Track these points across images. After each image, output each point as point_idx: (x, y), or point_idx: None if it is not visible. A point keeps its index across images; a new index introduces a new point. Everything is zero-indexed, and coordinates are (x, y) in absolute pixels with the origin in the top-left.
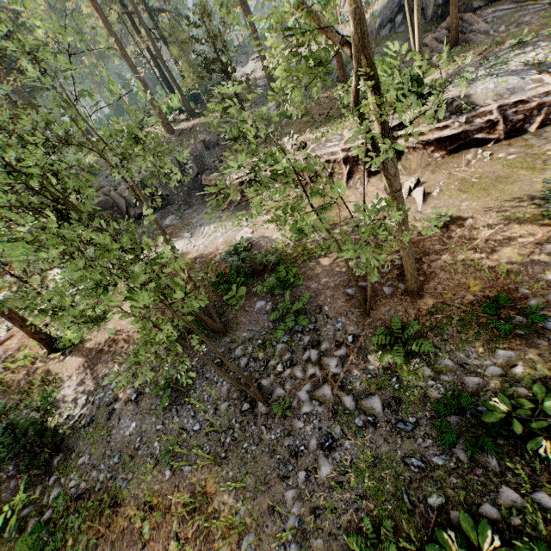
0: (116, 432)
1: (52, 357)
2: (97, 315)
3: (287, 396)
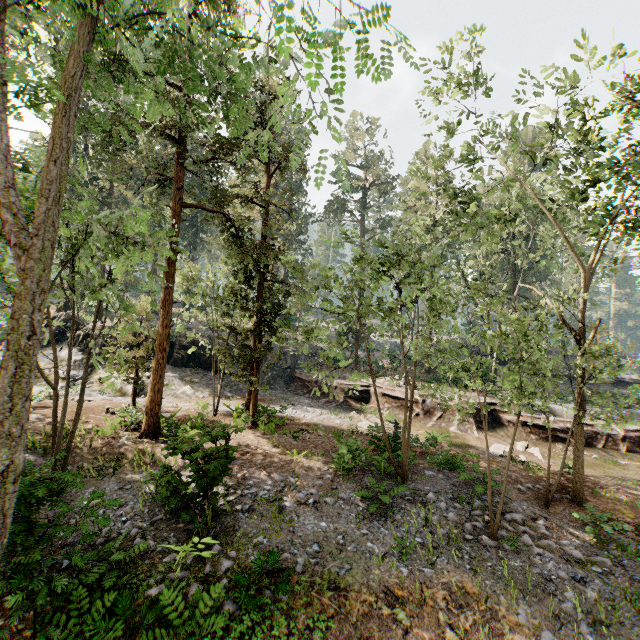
0: (300, 525)
1: (148, 441)
2: (204, 425)
3: (511, 537)
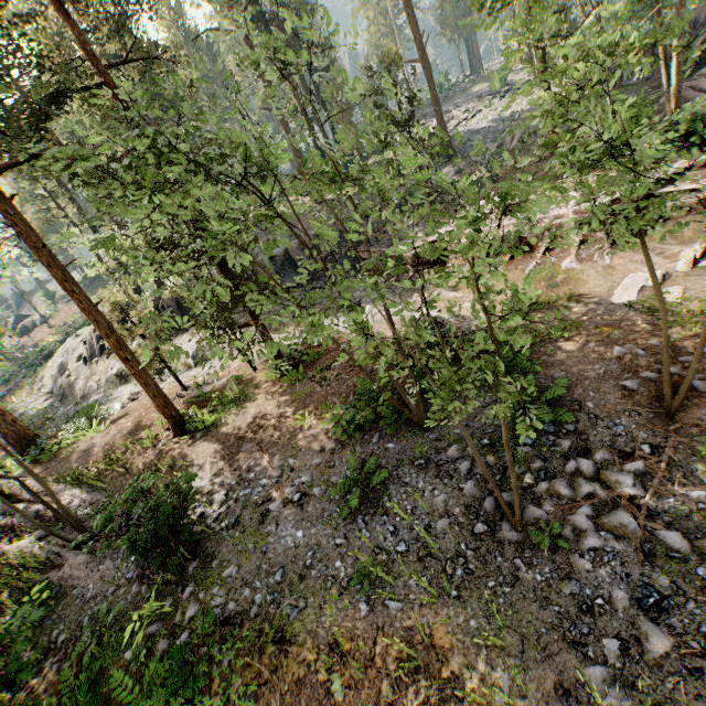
0: (274, 541)
1: (179, 441)
2: (234, 396)
3: (552, 519)
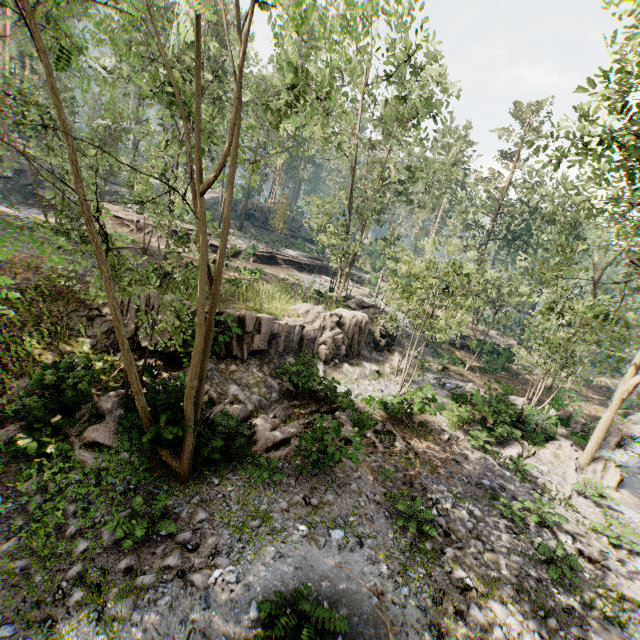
0: None
1: None
2: None
3: None
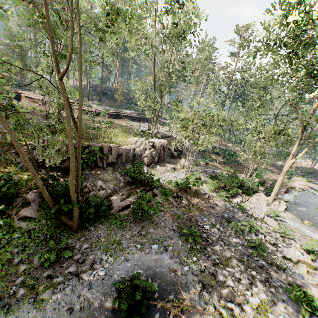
0: None
1: None
2: None
3: None
